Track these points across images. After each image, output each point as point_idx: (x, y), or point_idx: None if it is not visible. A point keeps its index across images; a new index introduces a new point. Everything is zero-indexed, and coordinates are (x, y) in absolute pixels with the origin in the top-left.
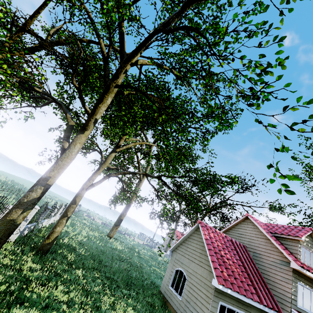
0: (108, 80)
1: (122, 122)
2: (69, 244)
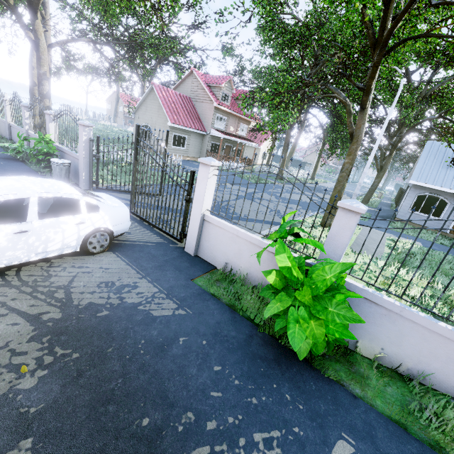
0: None
1: None
2: None
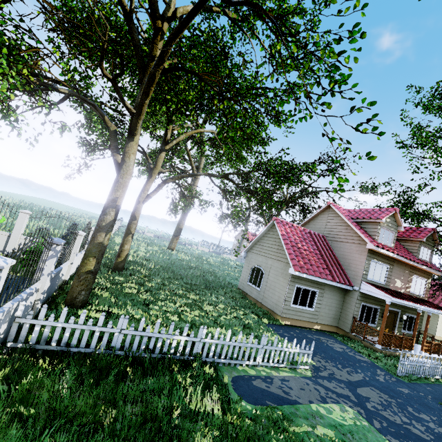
0: (141, 53)
1: (164, 107)
2: (135, 261)
